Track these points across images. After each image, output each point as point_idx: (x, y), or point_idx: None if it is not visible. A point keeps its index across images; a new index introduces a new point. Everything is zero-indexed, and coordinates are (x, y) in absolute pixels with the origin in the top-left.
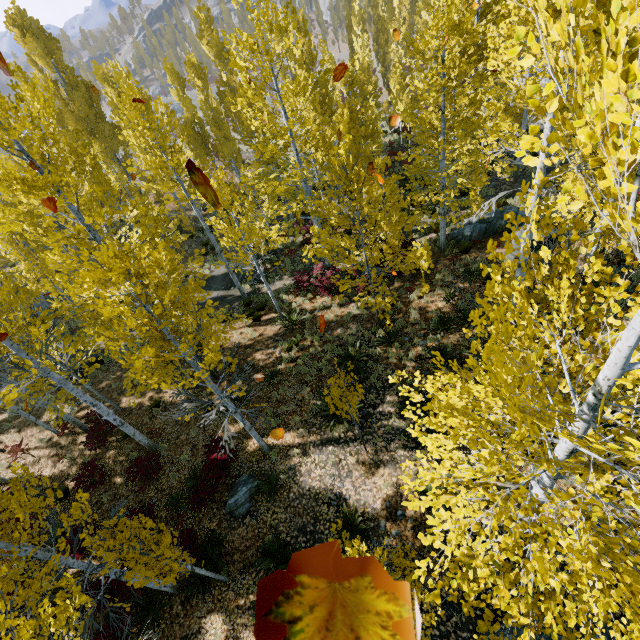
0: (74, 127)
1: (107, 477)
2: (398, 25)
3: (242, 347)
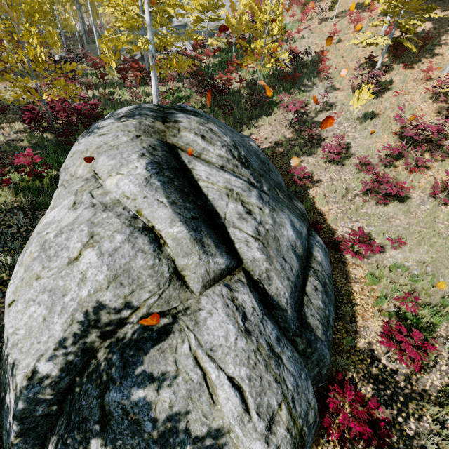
0: None
1: None
2: None
3: None
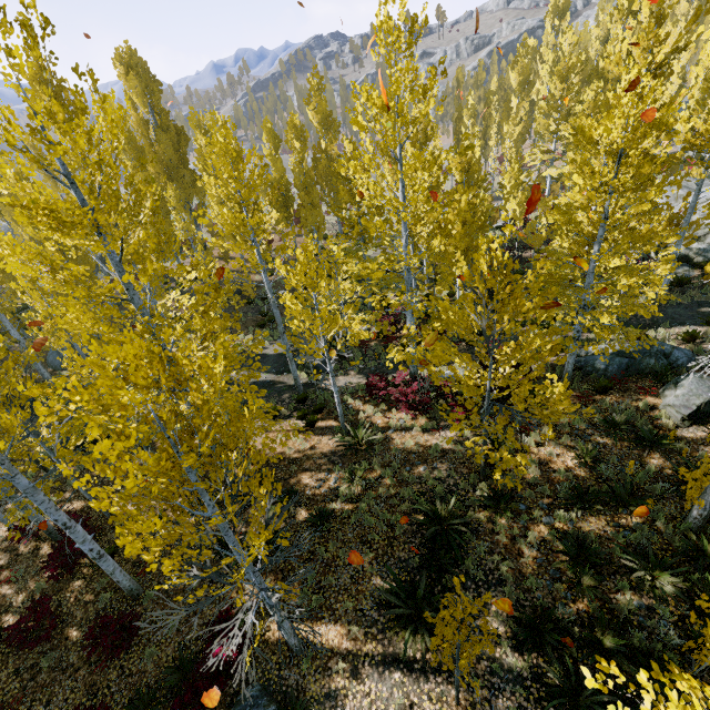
0: (153, 168)
1: (60, 624)
2: (513, 124)
3: (285, 460)
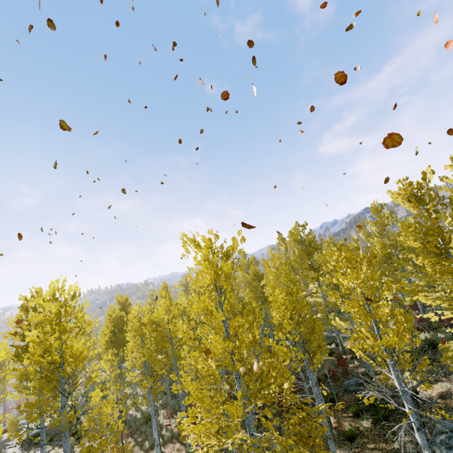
0: None
1: None
2: None
3: None
